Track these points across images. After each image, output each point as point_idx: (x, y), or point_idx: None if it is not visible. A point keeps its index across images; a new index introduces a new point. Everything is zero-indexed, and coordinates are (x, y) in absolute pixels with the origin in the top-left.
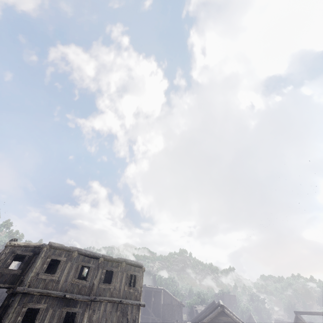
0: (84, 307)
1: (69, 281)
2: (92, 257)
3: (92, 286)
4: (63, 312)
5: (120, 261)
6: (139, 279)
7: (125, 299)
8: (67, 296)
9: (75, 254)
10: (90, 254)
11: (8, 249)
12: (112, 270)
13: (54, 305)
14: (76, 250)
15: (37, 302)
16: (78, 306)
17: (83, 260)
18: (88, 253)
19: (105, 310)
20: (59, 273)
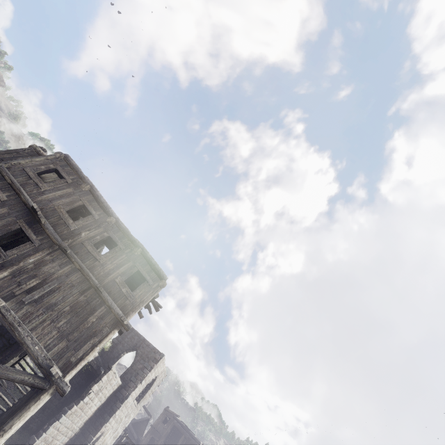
0: (45, 246)
1: (55, 205)
2: (103, 208)
3: (75, 235)
4: (16, 224)
5: (136, 243)
6: (146, 289)
7: (106, 292)
8: (34, 205)
9: (86, 187)
10: (104, 203)
11: (30, 149)
12: (116, 242)
13: (14, 209)
14: (90, 185)
15: (0, 188)
16: (40, 238)
17: (89, 201)
18: (102, 200)
19: (68, 275)
20: (51, 188)
